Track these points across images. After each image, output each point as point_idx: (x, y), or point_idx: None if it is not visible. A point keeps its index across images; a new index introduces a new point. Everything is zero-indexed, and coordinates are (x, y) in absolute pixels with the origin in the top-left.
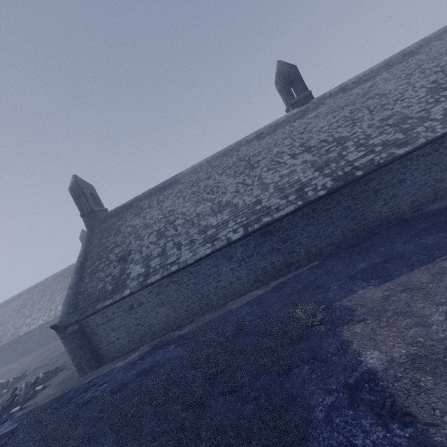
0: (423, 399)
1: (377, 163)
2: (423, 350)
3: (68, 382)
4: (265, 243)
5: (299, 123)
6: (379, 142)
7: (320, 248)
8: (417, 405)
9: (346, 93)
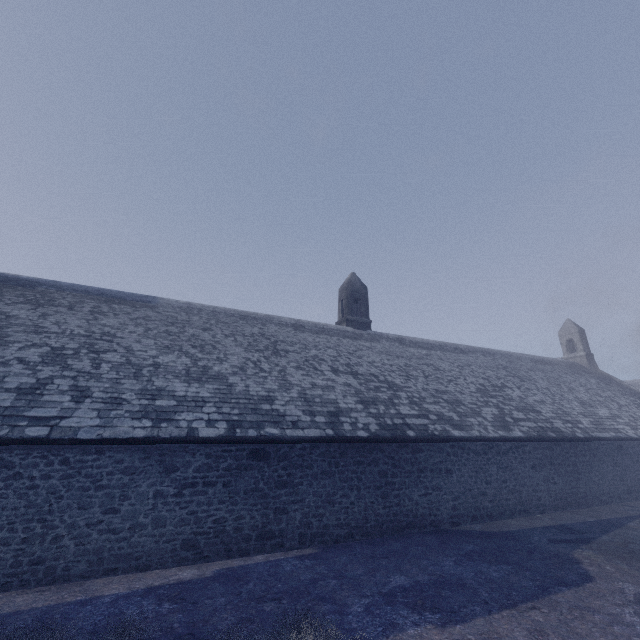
0: None
1: (431, 432)
2: None
3: None
4: (249, 471)
5: (350, 343)
6: (434, 411)
7: (326, 524)
8: None
9: (403, 346)
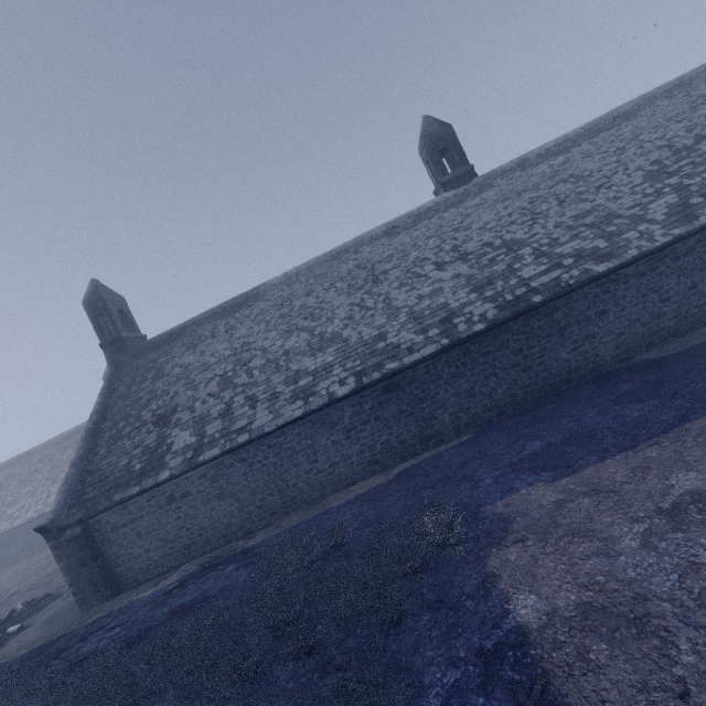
0: (590, 684)
1: (565, 285)
2: (601, 598)
3: (60, 621)
4: (389, 403)
5: (453, 215)
6: (570, 252)
7: (474, 413)
8: (580, 693)
9: (527, 171)
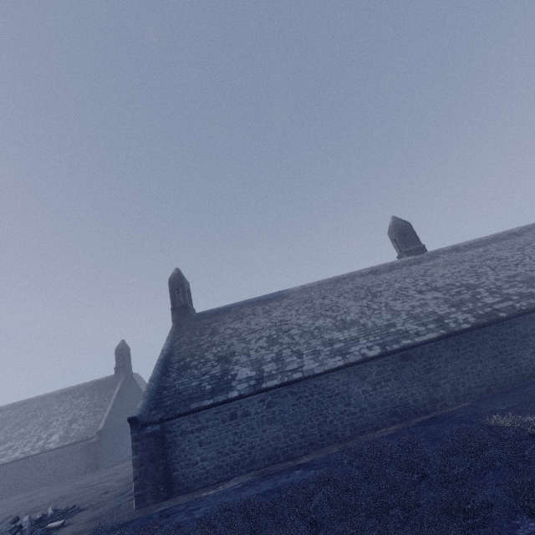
0: None
1: (519, 309)
2: None
3: (112, 516)
4: (405, 368)
5: (417, 268)
6: (514, 293)
7: (468, 387)
8: None
9: (460, 252)
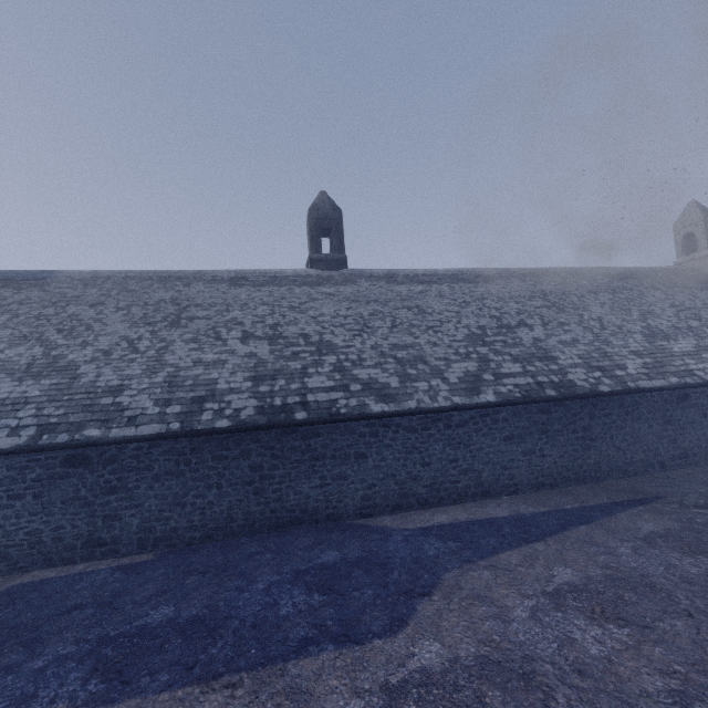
0: None
1: (335, 411)
2: None
3: None
4: (66, 480)
5: (303, 293)
6: (364, 378)
7: (174, 527)
8: None
9: (390, 284)
